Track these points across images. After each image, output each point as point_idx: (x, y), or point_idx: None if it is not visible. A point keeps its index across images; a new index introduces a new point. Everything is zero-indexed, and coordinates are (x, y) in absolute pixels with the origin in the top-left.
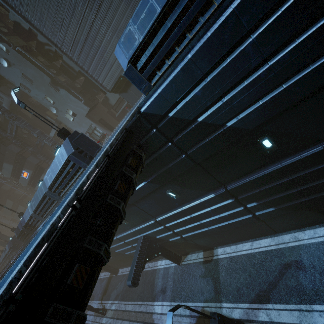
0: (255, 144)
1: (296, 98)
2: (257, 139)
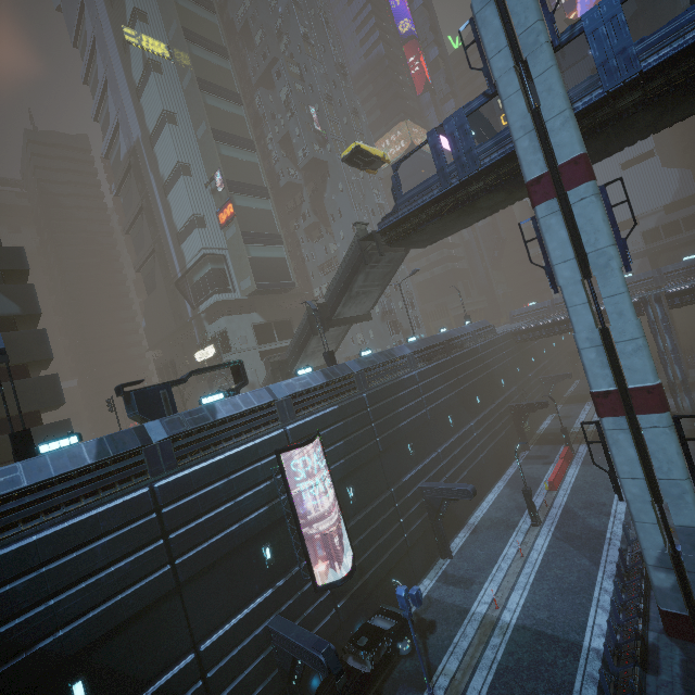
0: (63, 693)
1: (129, 613)
2: (70, 682)
